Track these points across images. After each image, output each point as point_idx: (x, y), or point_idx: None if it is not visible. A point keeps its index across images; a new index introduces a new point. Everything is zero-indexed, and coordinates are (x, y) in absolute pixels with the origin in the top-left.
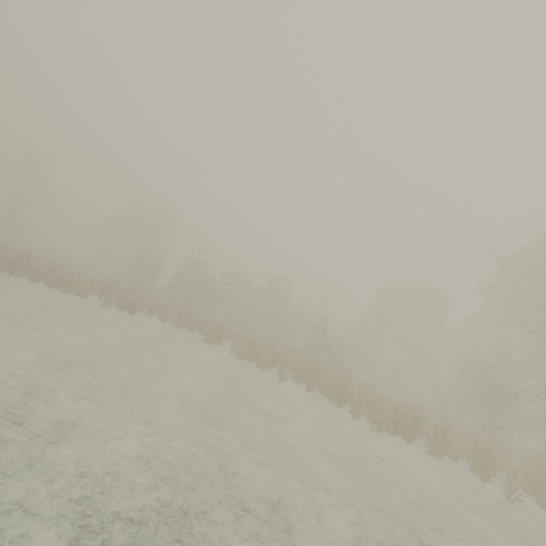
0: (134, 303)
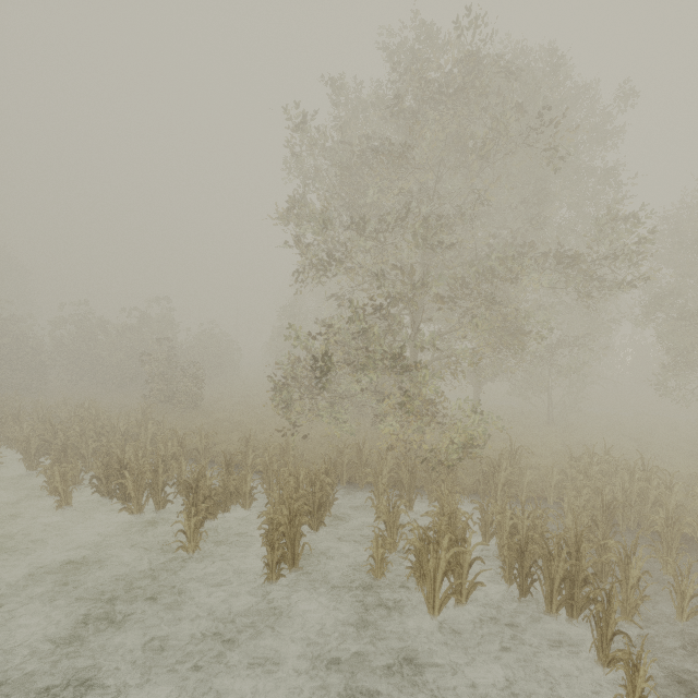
0: None
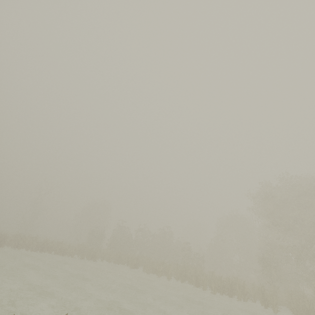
0: (95, 254)
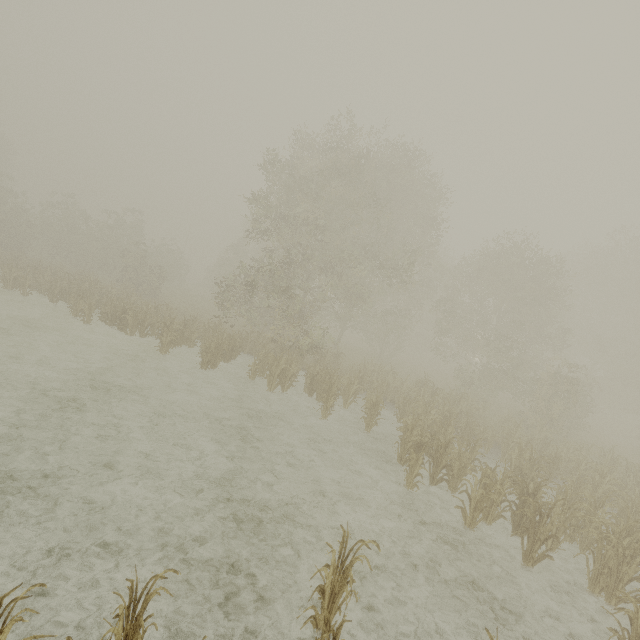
0: None
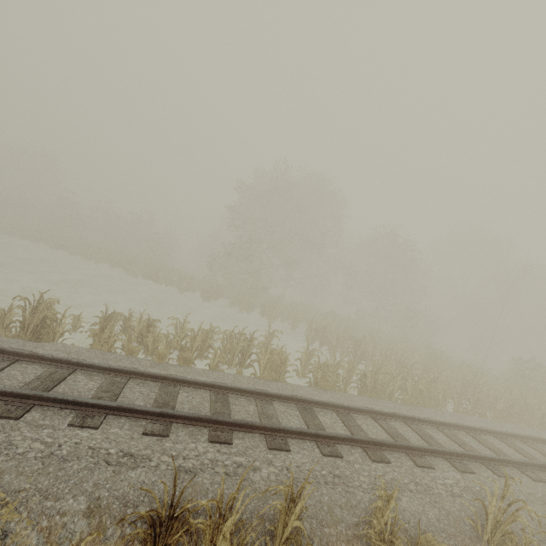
0: None
